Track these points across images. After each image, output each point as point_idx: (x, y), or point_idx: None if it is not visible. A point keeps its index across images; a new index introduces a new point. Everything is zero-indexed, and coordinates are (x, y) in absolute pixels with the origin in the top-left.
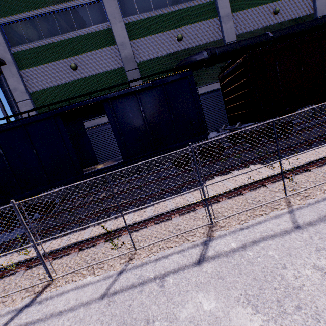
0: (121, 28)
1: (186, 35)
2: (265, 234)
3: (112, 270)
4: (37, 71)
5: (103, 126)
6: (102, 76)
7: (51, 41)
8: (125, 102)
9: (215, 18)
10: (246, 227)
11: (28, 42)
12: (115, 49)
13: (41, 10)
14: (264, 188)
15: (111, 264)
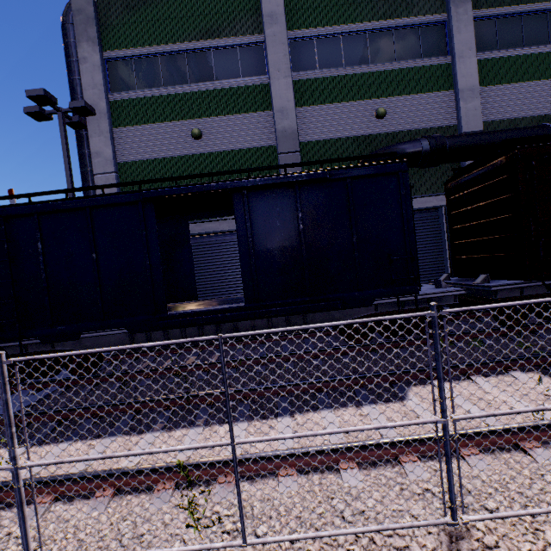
0: (285, 87)
1: (393, 111)
2: None
3: None
4: (139, 132)
5: (220, 236)
6: (237, 154)
7: (172, 92)
8: (272, 199)
9: (449, 91)
10: None
11: (137, 88)
12: (268, 116)
13: (168, 47)
14: None
15: None
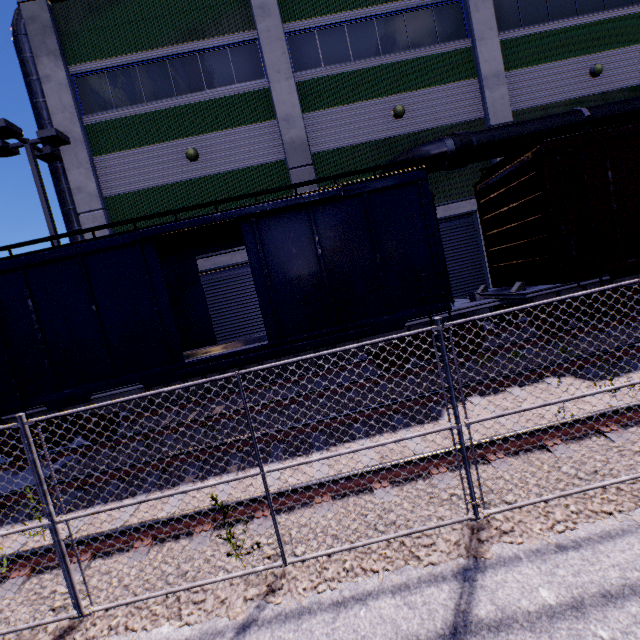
0: (288, 90)
1: (412, 108)
2: (635, 576)
3: (224, 614)
4: (125, 158)
5: (234, 270)
6: (242, 174)
7: (157, 107)
8: (284, 224)
9: (472, 79)
10: (574, 544)
11: (115, 106)
12: (273, 126)
13: (146, 54)
14: (601, 440)
15: (223, 595)
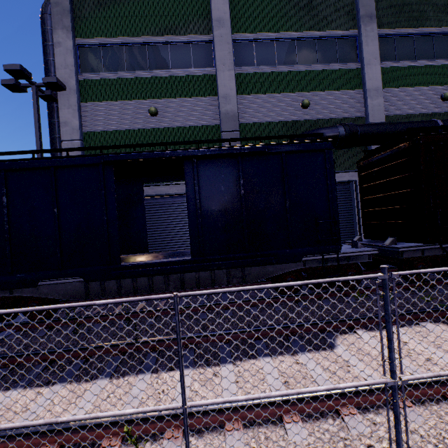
0: (229, 78)
1: (315, 102)
2: None
3: None
4: (104, 107)
5: (169, 198)
6: (187, 130)
7: (134, 75)
8: (218, 167)
9: (359, 90)
10: None
11: (104, 71)
12: (214, 101)
13: (132, 39)
14: None
15: None
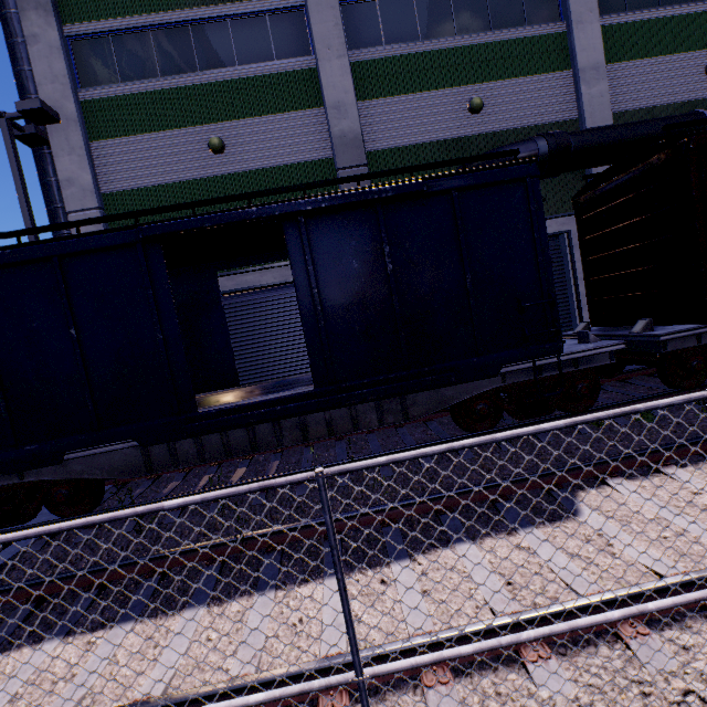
0: (341, 71)
1: (492, 102)
2: None
3: None
4: (130, 146)
5: (263, 292)
6: (278, 173)
7: (175, 84)
8: (343, 227)
9: (565, 71)
10: None
11: (121, 80)
12: (319, 116)
13: (163, 16)
14: None
15: None
